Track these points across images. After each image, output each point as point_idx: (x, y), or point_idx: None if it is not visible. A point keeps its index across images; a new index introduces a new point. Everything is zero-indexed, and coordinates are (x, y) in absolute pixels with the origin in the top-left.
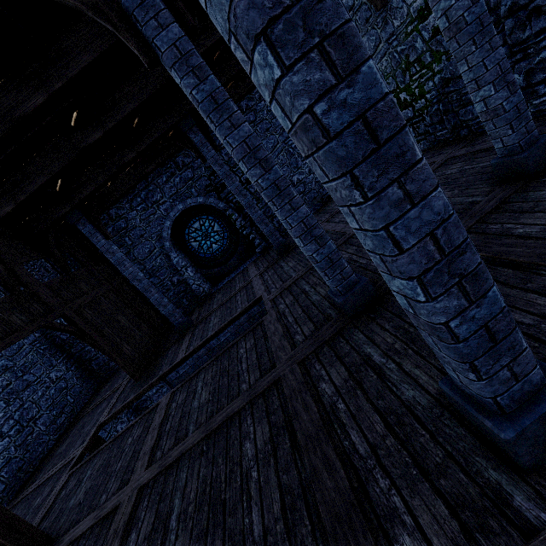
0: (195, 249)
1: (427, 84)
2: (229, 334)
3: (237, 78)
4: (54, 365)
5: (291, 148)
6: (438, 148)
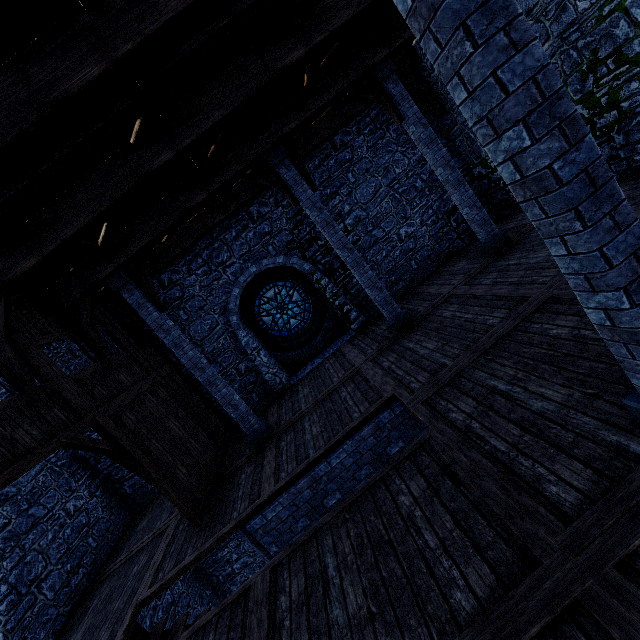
0: (268, 325)
1: (627, 86)
2: (345, 455)
3: (334, 104)
4: (73, 489)
5: (397, 194)
6: (639, 176)
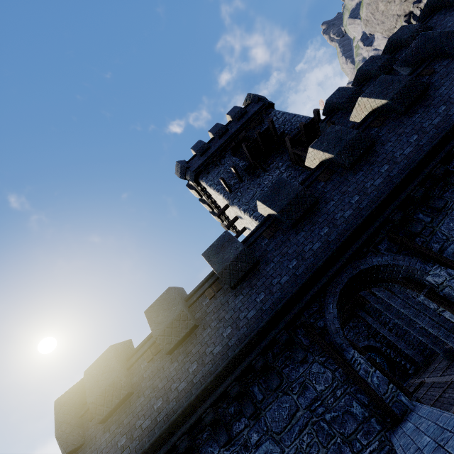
0: None
1: None
2: None
3: None
4: None
5: None
6: None
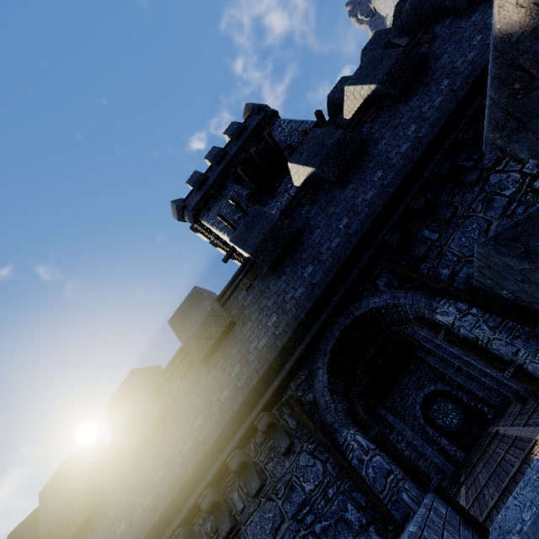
0: (441, 425)
1: None
2: None
3: None
4: None
5: None
6: None
